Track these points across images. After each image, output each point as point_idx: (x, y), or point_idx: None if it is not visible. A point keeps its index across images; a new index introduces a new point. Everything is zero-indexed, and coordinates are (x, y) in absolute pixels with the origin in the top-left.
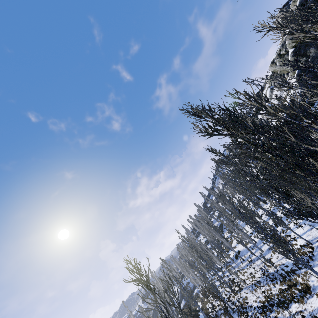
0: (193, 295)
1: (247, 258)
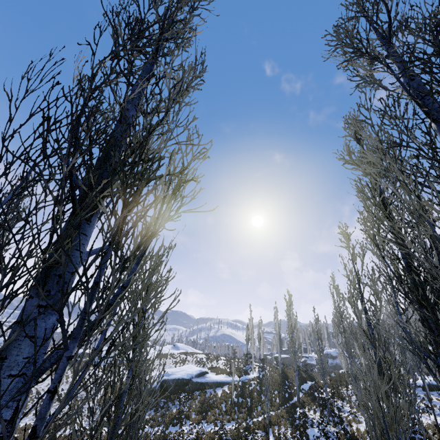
0: (296, 352)
1: (439, 403)
